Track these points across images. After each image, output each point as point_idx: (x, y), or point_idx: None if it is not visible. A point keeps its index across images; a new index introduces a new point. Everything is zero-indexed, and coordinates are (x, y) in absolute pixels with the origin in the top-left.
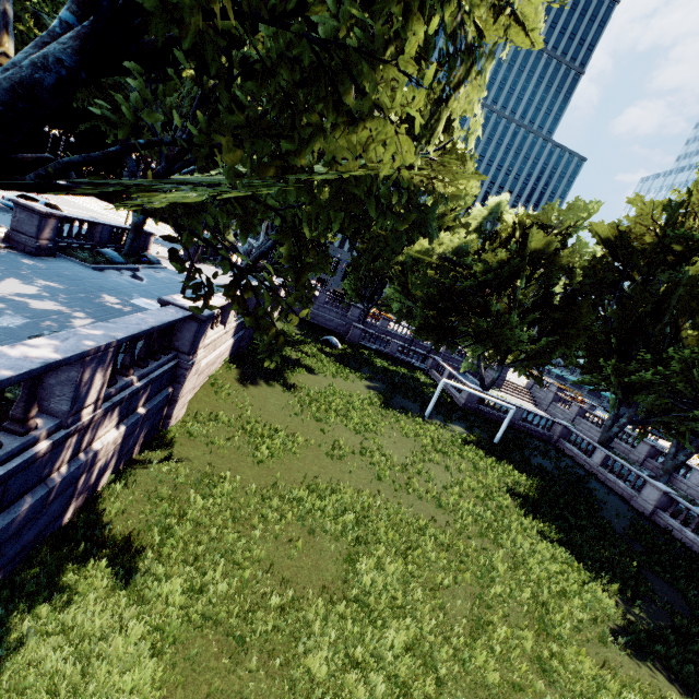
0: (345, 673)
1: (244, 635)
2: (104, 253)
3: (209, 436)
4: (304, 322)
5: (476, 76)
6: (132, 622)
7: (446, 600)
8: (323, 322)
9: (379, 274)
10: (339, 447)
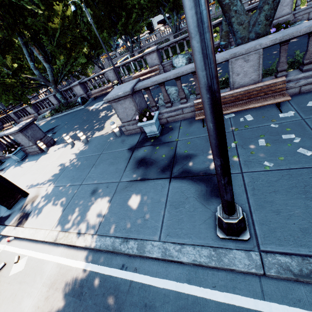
0: None
1: None
2: None
3: None
4: None
5: None
6: None
7: None
8: None
9: None
10: None
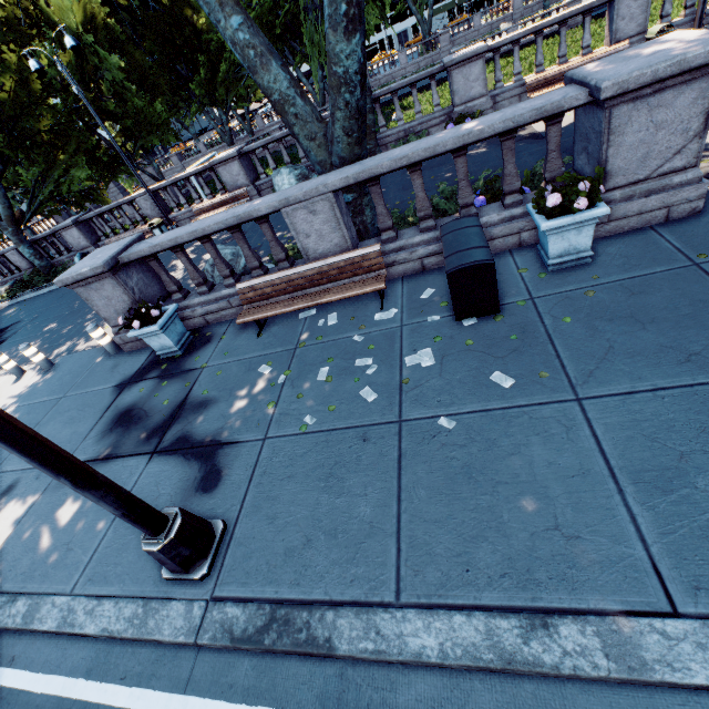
0: None
1: None
2: None
3: None
4: None
5: None
6: None
7: None
8: None
9: None
10: None
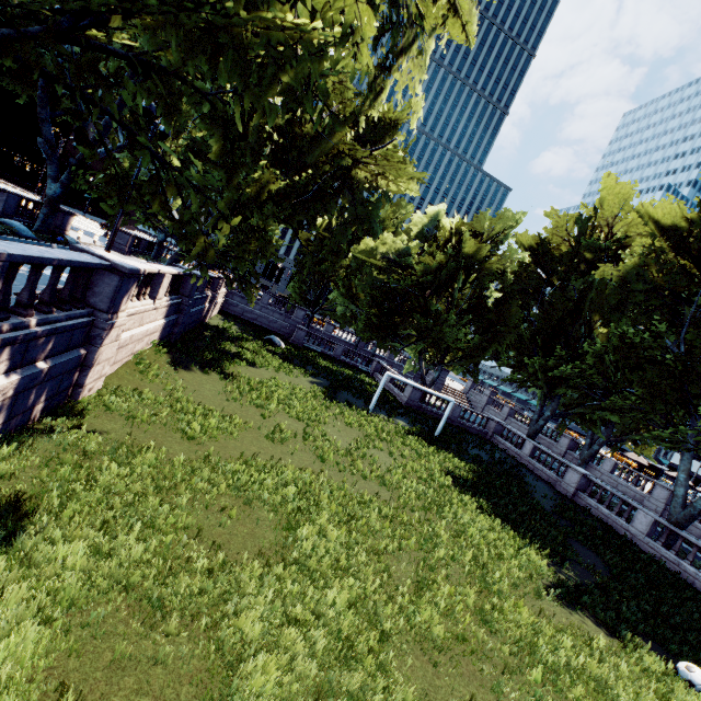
0: (282, 631)
1: (162, 597)
2: (8, 225)
3: (130, 411)
4: (245, 323)
5: (417, 52)
6: (12, 585)
7: (390, 564)
8: (266, 324)
9: (324, 279)
10: (280, 431)
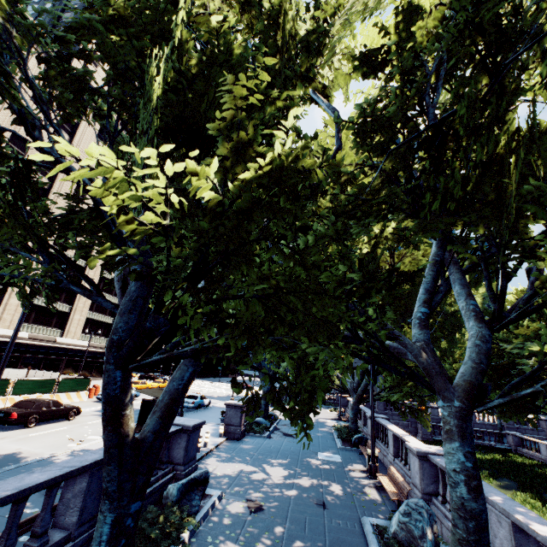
0: None
1: None
2: (259, 422)
3: None
4: None
5: None
6: None
7: None
8: None
9: None
10: None
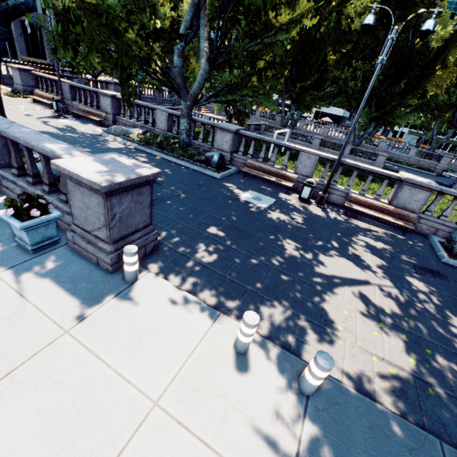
0: None
1: None
2: None
3: None
4: None
5: None
6: None
7: None
8: None
9: None
10: None
